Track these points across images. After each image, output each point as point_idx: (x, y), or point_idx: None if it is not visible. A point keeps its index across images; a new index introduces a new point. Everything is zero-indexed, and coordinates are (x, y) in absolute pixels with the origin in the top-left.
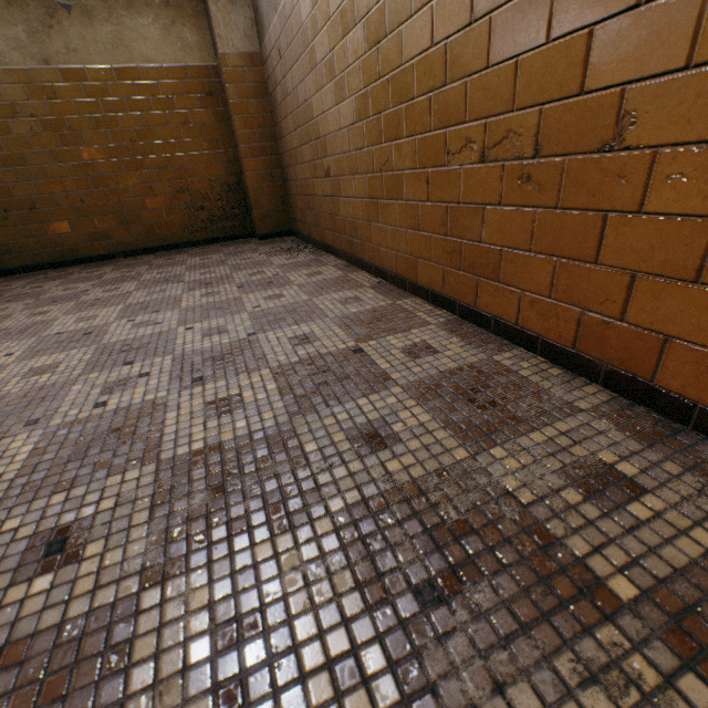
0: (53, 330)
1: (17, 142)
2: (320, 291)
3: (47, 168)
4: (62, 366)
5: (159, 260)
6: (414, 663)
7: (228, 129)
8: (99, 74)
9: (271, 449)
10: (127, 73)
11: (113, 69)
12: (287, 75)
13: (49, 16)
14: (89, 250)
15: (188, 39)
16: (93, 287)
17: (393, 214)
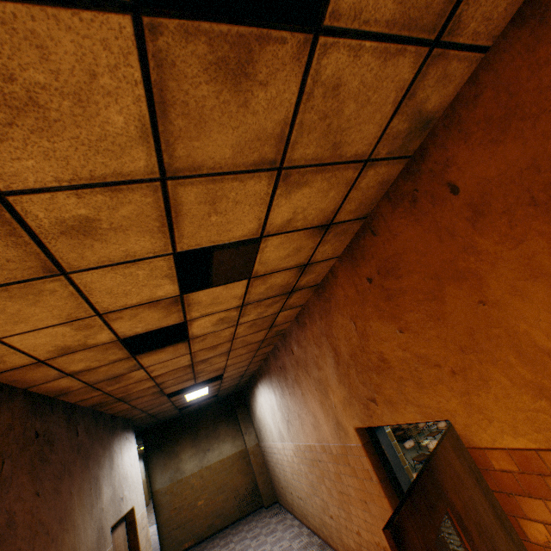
0: None
1: (191, 495)
2: (285, 530)
3: (198, 502)
4: None
5: (233, 530)
6: None
7: (250, 466)
8: (215, 464)
9: None
10: (222, 460)
11: (218, 461)
12: (267, 456)
13: (204, 453)
14: (207, 533)
15: (238, 443)
16: (220, 548)
17: (296, 504)
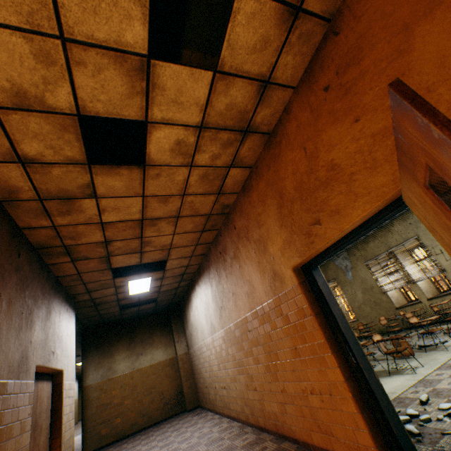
0: (143, 449)
1: (120, 394)
2: (206, 422)
3: (125, 401)
4: (155, 450)
5: (155, 428)
6: (208, 446)
7: (178, 373)
8: (145, 367)
9: (196, 443)
10: (153, 365)
11: (149, 365)
12: (195, 360)
13: (137, 357)
14: (129, 430)
15: (169, 351)
16: (141, 440)
17: (218, 397)
